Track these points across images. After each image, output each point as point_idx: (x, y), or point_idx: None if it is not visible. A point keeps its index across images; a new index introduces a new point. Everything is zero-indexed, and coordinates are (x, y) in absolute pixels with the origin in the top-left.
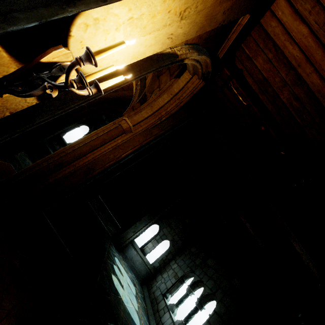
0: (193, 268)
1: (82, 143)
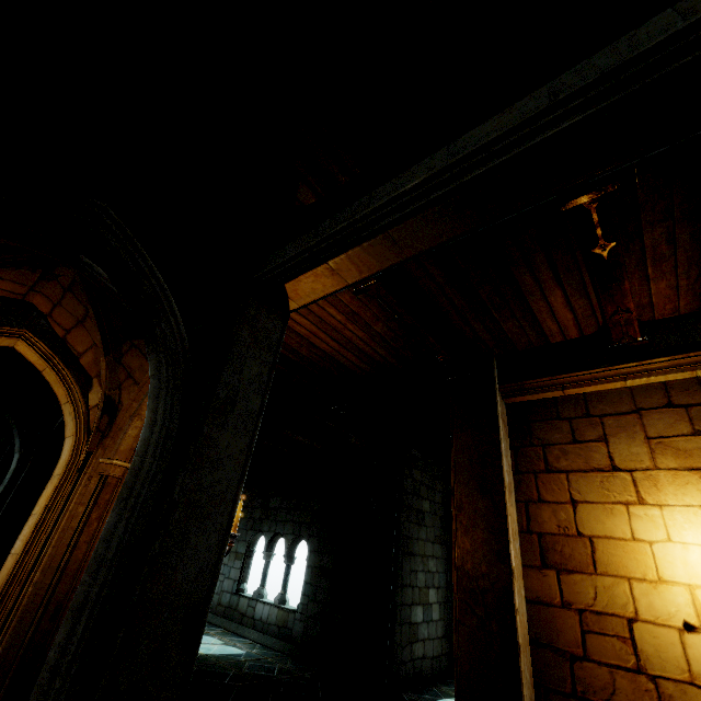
0: (257, 528)
1: (59, 551)
